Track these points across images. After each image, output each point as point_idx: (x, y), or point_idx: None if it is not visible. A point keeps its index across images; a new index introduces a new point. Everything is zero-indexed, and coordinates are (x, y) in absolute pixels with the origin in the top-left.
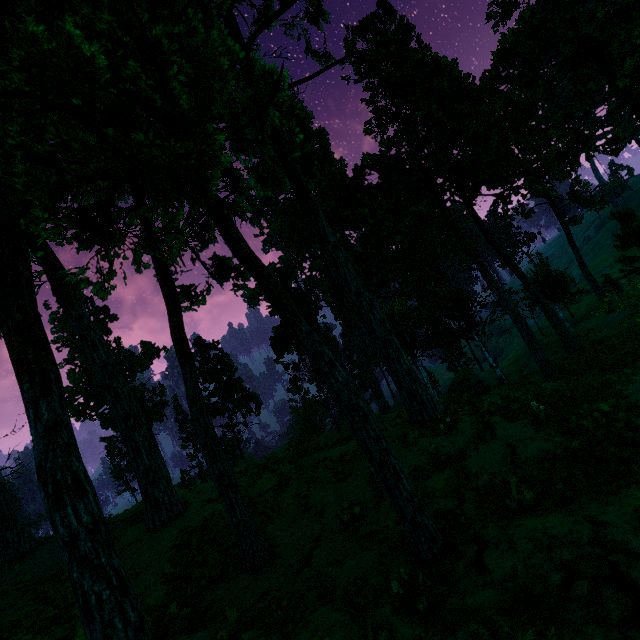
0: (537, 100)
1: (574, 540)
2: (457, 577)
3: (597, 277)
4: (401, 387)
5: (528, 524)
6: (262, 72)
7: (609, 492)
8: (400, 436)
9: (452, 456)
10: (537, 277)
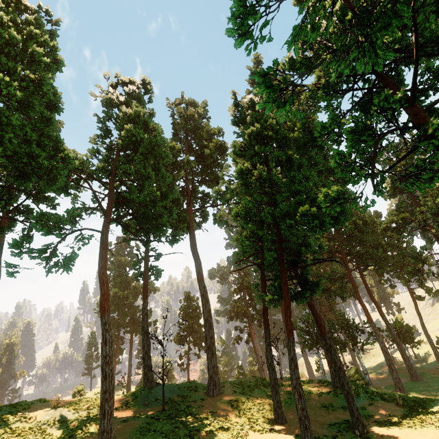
0: (403, 237)
1: (413, 434)
2: (374, 438)
3: (433, 334)
4: (332, 366)
5: (398, 429)
6: (320, 245)
7: (425, 426)
8: (329, 391)
9: (359, 407)
10: (395, 325)
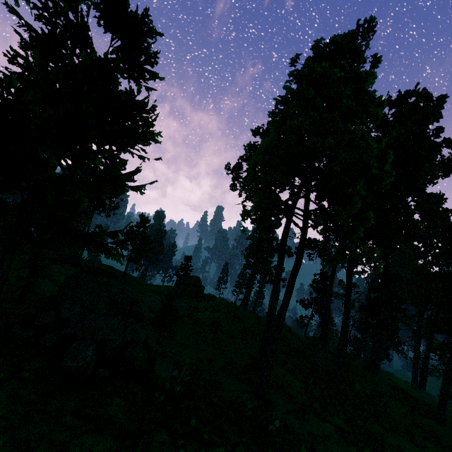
0: None
1: None
2: None
3: None
4: None
5: None
6: None
7: None
8: None
9: None
10: None
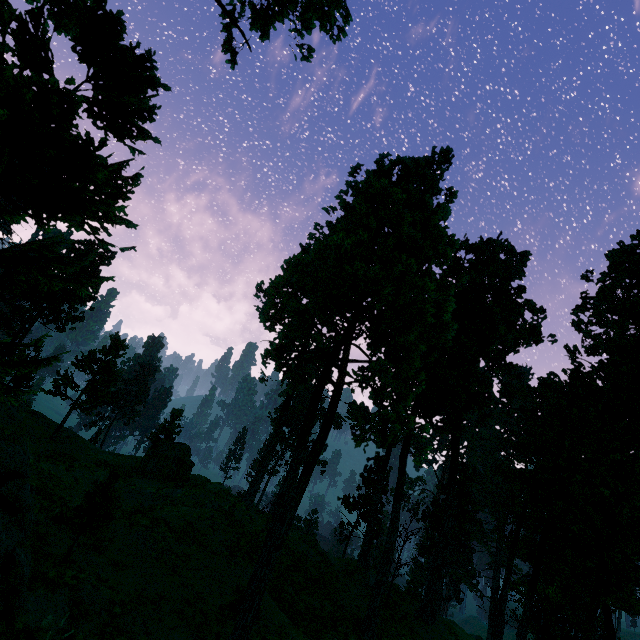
0: None
1: None
2: None
3: None
4: None
5: None
6: None
7: None
8: None
9: None
10: None
